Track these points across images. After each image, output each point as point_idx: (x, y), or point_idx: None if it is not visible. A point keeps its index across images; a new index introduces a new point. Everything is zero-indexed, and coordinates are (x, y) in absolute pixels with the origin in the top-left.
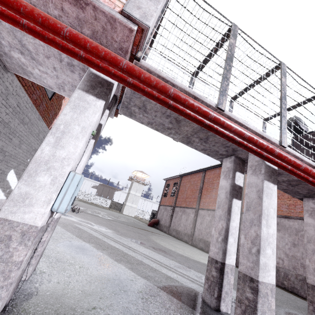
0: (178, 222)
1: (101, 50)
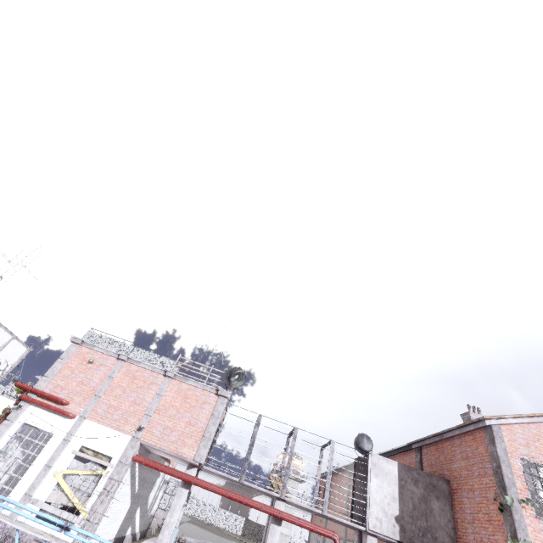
0: None
1: (186, 479)
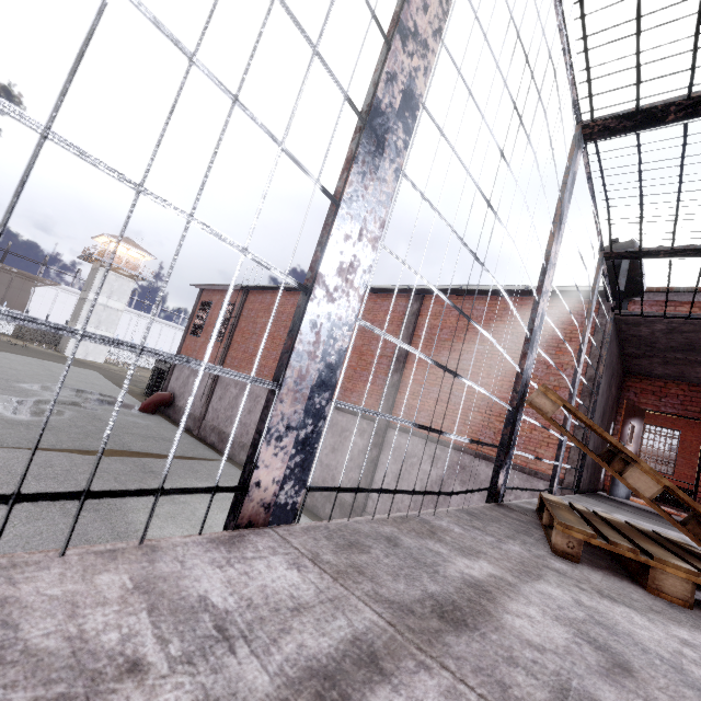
0: (228, 412)
1: None
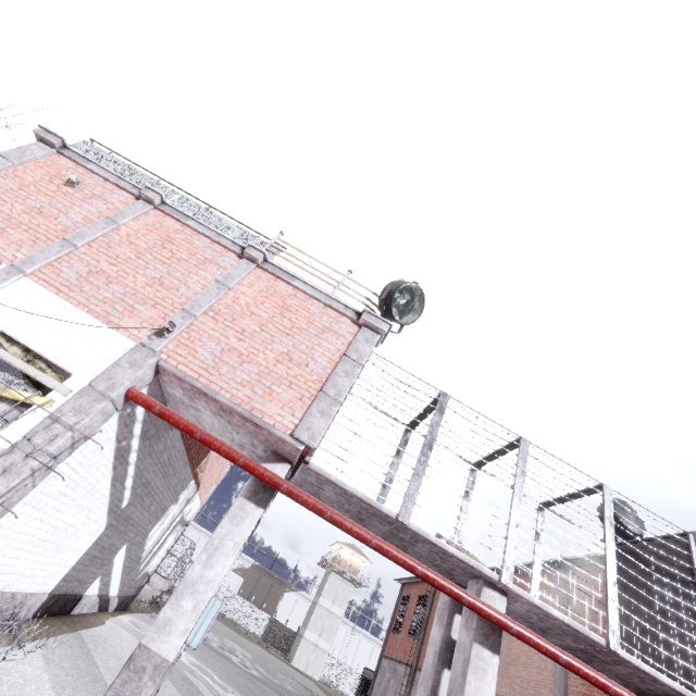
0: None
1: (266, 476)
